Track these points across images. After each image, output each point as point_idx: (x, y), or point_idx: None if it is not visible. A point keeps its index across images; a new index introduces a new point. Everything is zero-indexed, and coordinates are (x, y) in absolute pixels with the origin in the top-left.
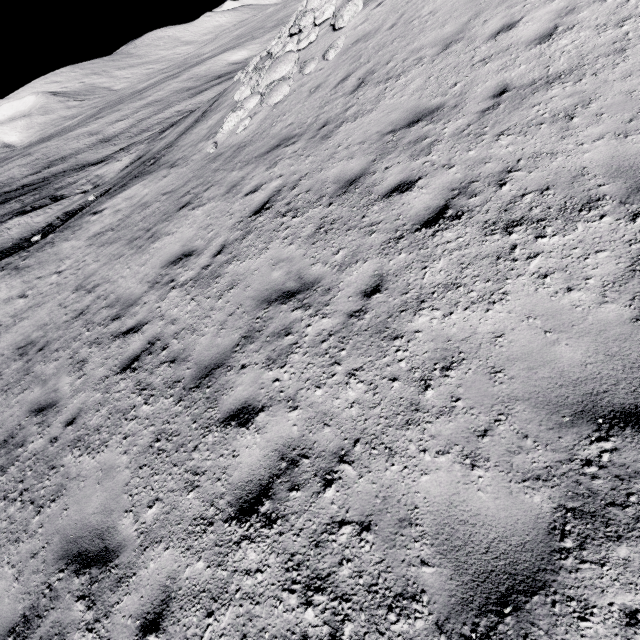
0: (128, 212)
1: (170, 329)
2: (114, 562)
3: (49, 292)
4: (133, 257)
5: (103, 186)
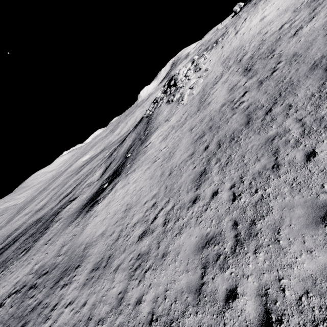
0: (169, 129)
1: (261, 78)
2: (325, 55)
3: (173, 145)
4: (207, 109)
5: (111, 168)
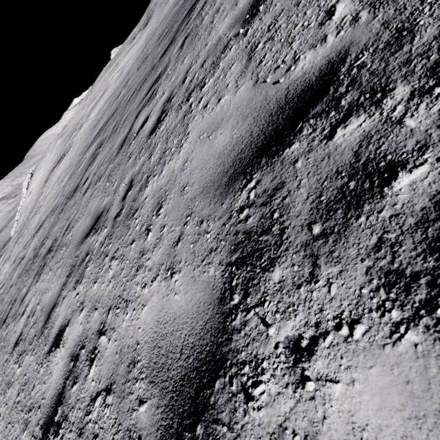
0: None
1: None
2: None
3: None
4: None
5: None
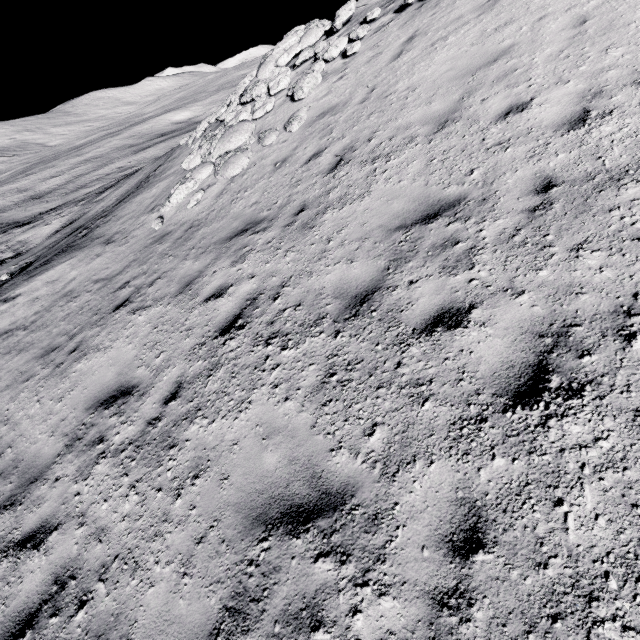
0: (48, 302)
1: (94, 552)
2: None
3: None
4: (47, 382)
5: (24, 257)
